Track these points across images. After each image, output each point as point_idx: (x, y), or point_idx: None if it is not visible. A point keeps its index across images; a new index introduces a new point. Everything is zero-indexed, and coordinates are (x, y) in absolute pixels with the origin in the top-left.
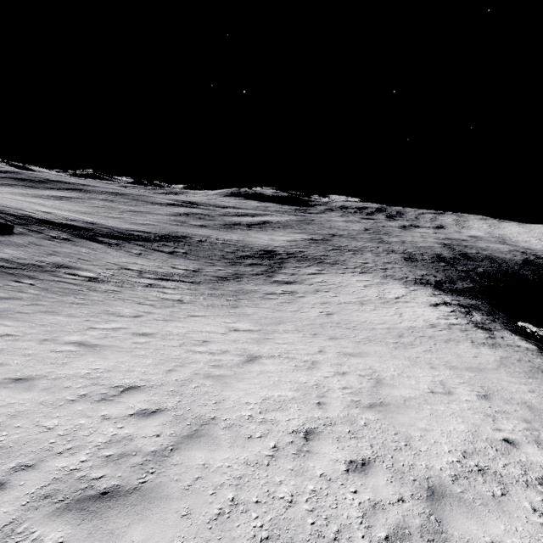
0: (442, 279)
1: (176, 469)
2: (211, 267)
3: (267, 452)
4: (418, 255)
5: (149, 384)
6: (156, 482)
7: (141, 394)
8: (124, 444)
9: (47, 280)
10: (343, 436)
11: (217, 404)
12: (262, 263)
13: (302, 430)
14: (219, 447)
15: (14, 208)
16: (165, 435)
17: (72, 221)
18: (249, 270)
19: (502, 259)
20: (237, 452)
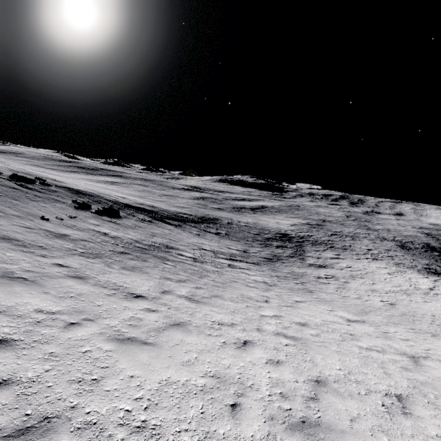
0: None
1: None
2: (252, 248)
3: None
4: (409, 244)
5: (402, 392)
6: None
7: (416, 405)
8: None
9: (175, 261)
10: None
11: None
12: (286, 245)
13: None
14: None
15: (106, 194)
16: None
17: (142, 205)
18: (281, 252)
19: None
20: None
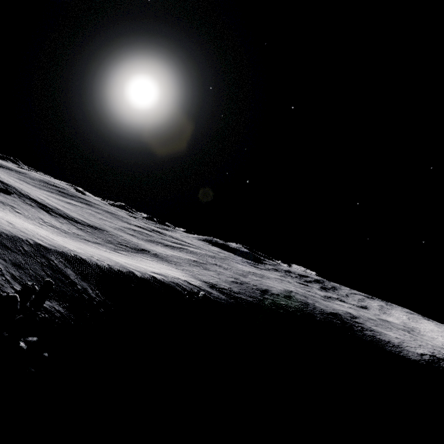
0: (231, 290)
1: None
2: (92, 238)
3: None
4: (250, 285)
5: None
6: None
7: None
8: None
9: None
10: None
11: None
12: (127, 249)
13: None
14: None
15: (26, 192)
16: None
17: (48, 205)
18: (111, 246)
19: (316, 306)
20: None
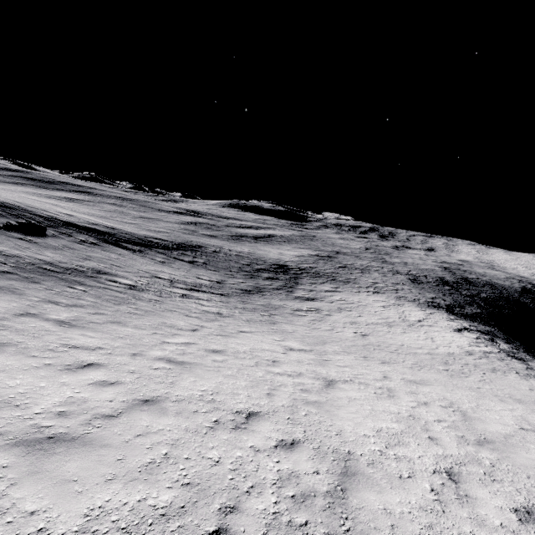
0: (451, 303)
1: (363, 514)
2: (232, 279)
3: (431, 496)
4: (422, 277)
5: (264, 410)
6: (358, 530)
7: (265, 421)
8: (295, 482)
9: (95, 286)
10: (483, 478)
11: (339, 435)
12: (278, 277)
13: (441, 470)
14: (382, 488)
15: (40, 209)
16: (323, 472)
17: (94, 225)
18: (268, 284)
19: (502, 285)
20: (403, 495)
